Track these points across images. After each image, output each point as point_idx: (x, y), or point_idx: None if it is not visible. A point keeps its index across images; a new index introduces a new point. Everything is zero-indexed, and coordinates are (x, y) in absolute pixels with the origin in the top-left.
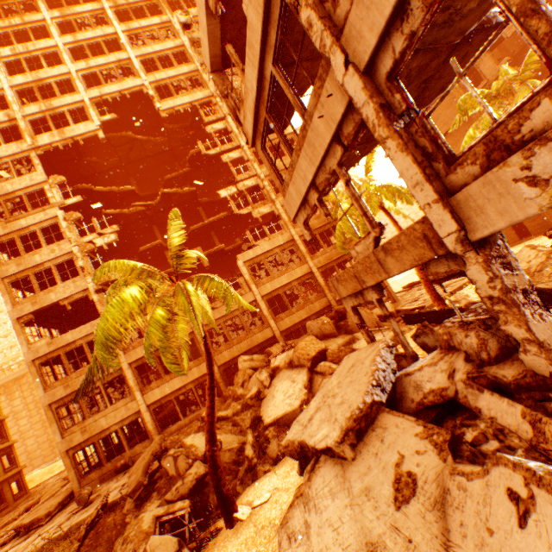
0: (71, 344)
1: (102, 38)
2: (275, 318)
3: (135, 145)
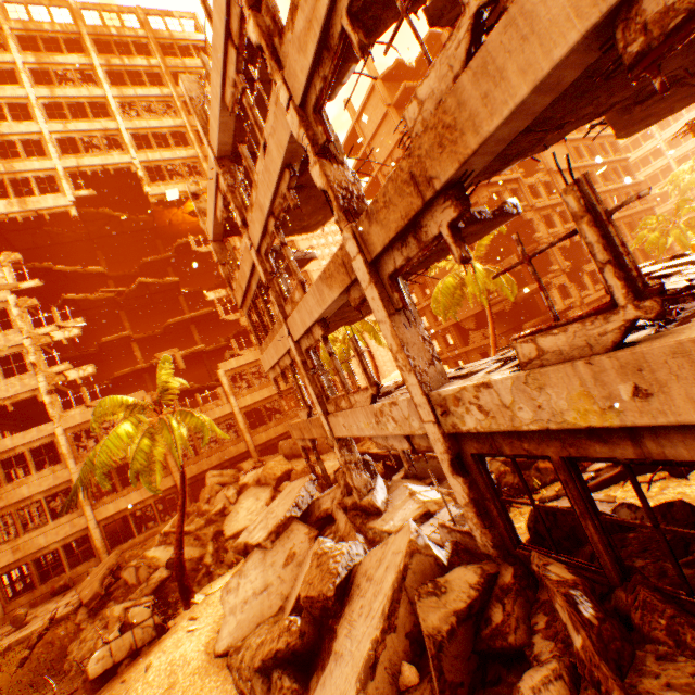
0: (9, 451)
1: (87, 99)
2: (252, 432)
3: (112, 221)
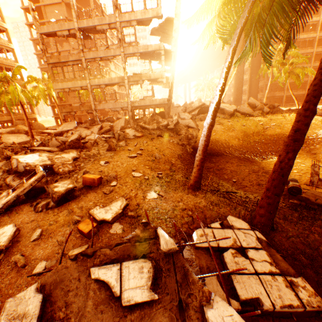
0: None
1: None
2: None
3: None
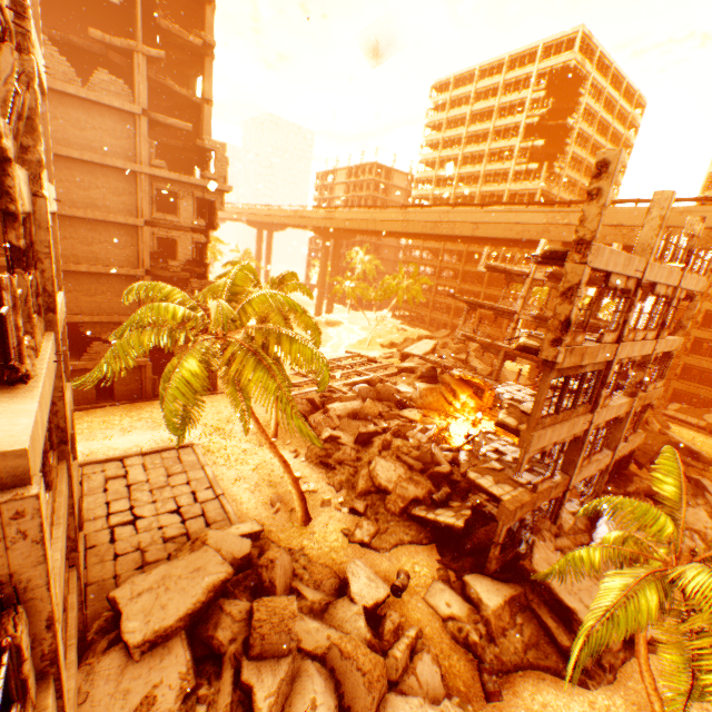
0: None
1: None
2: None
3: None
